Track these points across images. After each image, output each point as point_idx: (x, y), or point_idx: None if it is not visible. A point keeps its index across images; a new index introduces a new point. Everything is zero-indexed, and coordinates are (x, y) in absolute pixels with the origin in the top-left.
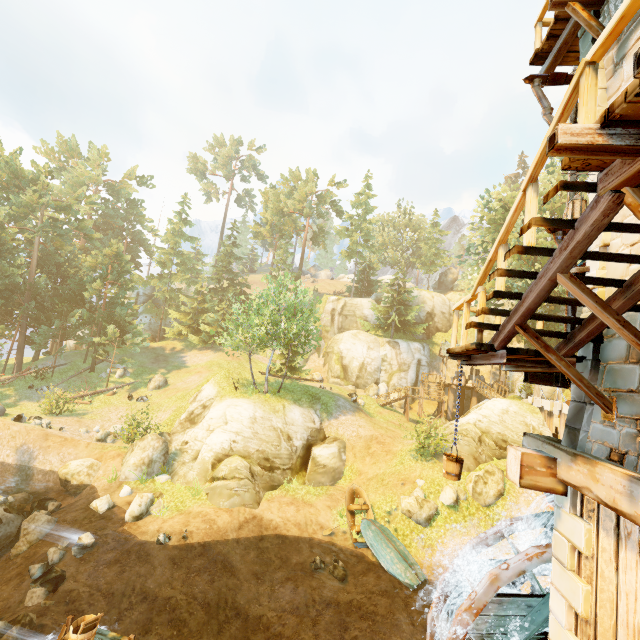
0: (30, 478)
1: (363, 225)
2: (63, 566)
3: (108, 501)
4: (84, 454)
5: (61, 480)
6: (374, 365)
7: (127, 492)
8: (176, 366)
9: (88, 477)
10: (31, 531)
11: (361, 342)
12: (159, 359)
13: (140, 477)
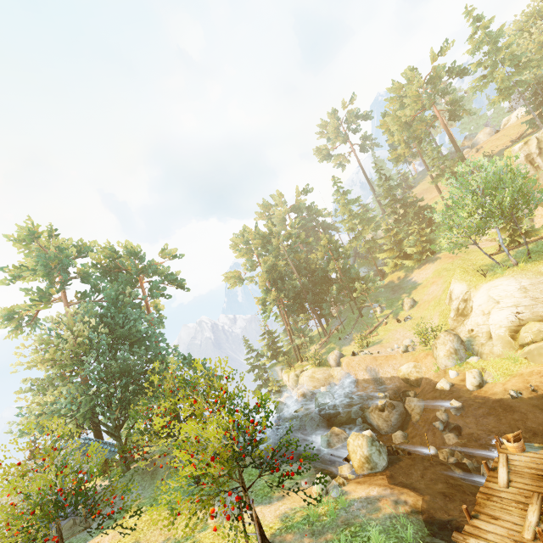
0: (383, 384)
1: (500, 56)
2: (452, 421)
3: (446, 382)
4: (403, 361)
5: (402, 380)
6: None
7: (454, 374)
8: (411, 288)
9: (418, 373)
10: (413, 408)
11: None
12: (395, 290)
13: (455, 363)
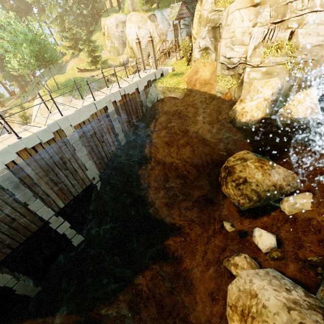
0: None
1: None
2: None
3: None
4: None
5: None
6: (144, 42)
7: None
8: (62, 73)
9: None
10: None
11: (133, 24)
12: (59, 70)
13: None
